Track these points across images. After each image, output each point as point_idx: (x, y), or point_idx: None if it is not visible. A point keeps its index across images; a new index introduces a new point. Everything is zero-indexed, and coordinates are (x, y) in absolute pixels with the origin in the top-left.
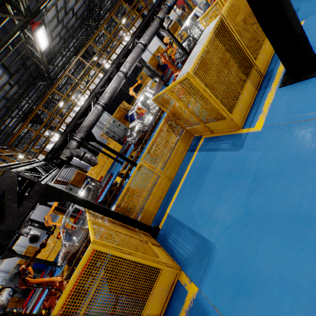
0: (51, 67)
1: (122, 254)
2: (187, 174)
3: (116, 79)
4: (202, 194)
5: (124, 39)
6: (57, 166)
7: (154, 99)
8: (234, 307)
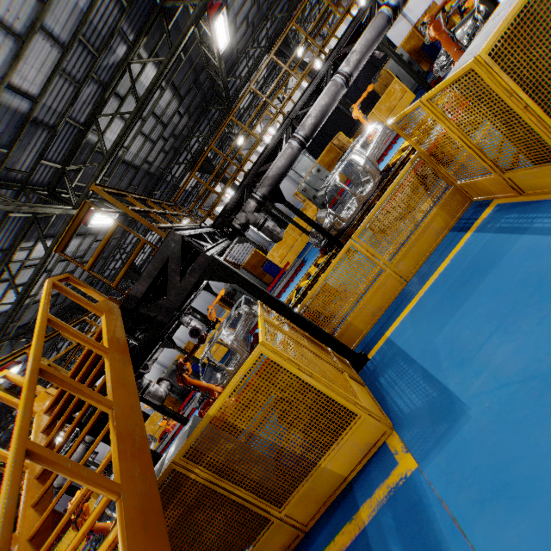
0: (231, 80)
1: (300, 372)
2: (441, 273)
3: (329, 89)
4: (463, 315)
5: (357, 4)
6: (227, 236)
7: (395, 123)
8: (480, 515)
